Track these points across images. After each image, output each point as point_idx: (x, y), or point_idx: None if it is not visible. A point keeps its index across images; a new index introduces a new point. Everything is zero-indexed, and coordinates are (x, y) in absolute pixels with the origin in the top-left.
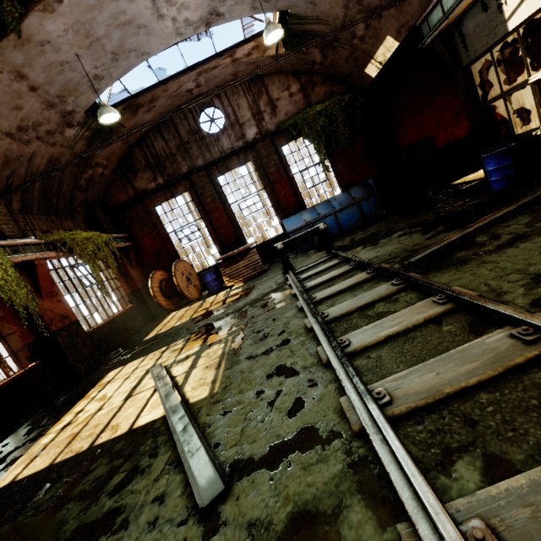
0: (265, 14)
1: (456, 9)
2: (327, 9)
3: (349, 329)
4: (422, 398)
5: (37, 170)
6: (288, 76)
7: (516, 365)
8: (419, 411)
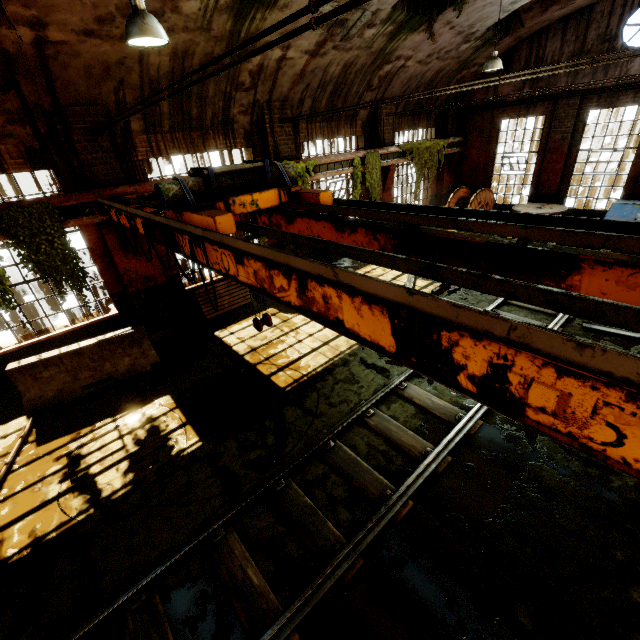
0: None
1: None
2: None
3: None
4: None
5: (424, 81)
6: None
7: None
8: None
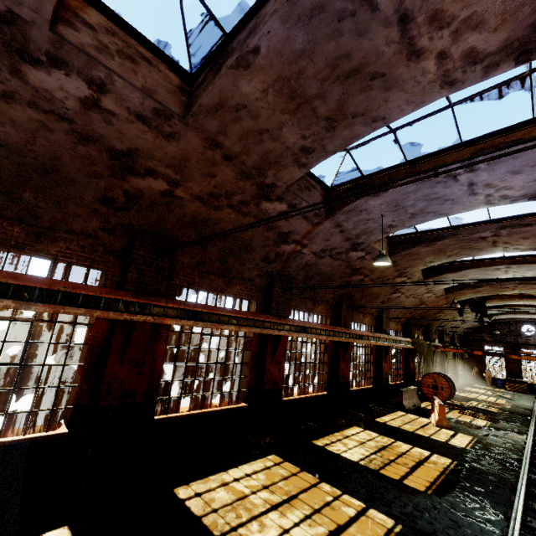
0: None
1: None
2: None
3: None
4: None
5: (463, 329)
6: None
7: None
8: None
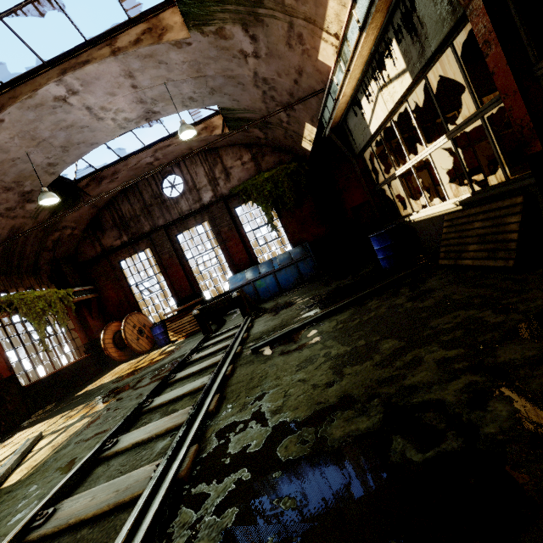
0: (180, 117)
1: (334, 113)
2: (250, 104)
3: (143, 425)
4: (55, 525)
5: None
6: (241, 148)
7: (123, 502)
8: (48, 538)
